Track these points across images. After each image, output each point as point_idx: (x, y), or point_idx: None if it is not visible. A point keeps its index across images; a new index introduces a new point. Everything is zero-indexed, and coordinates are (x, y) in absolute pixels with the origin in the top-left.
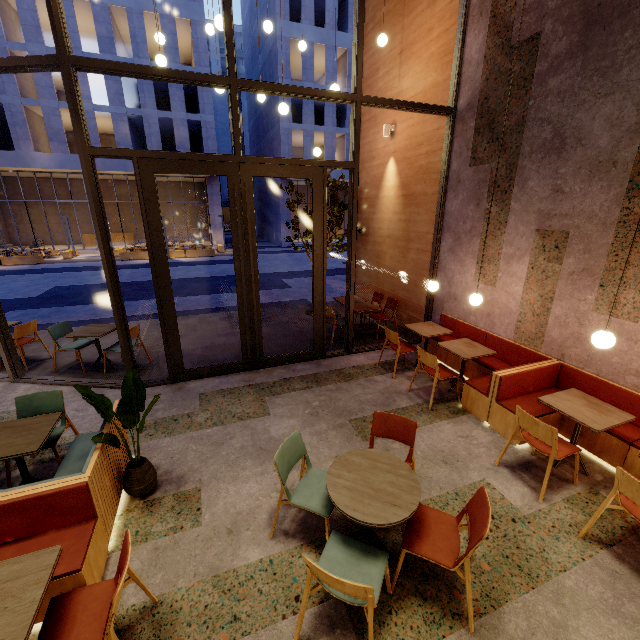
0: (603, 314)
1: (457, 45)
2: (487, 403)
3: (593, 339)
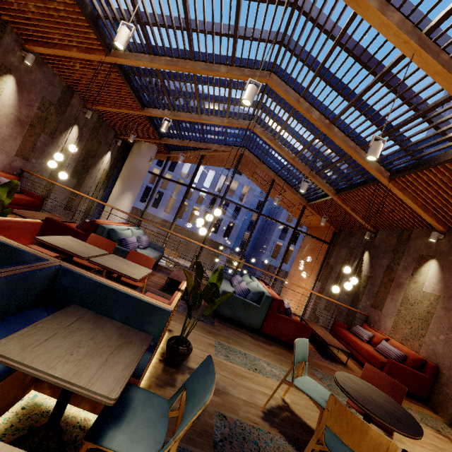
0: None
1: (307, 298)
2: None
3: None
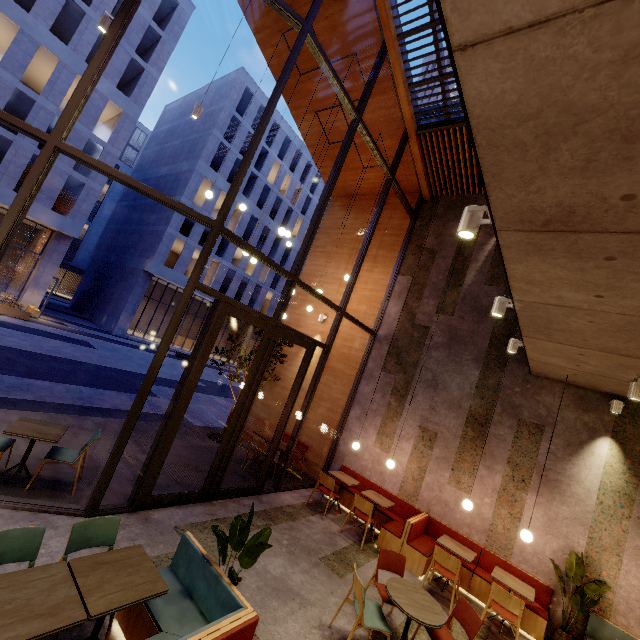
0: (453, 486)
1: (384, 303)
2: (400, 544)
3: (465, 504)
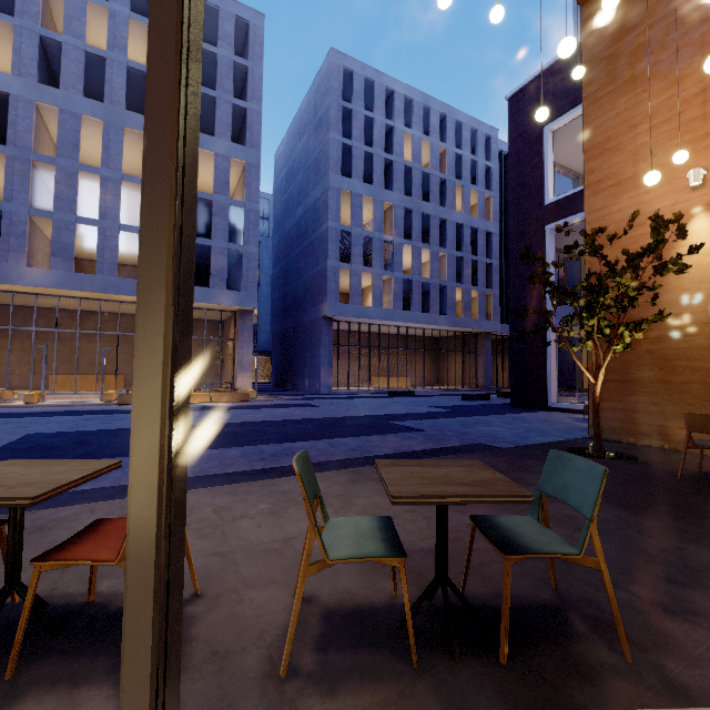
0: None
1: None
2: None
3: None
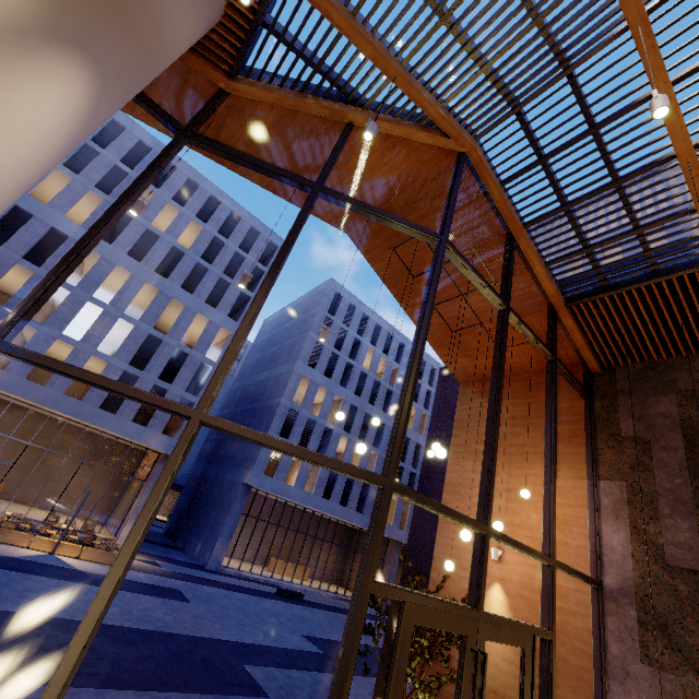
0: None
1: (592, 526)
2: None
3: None
